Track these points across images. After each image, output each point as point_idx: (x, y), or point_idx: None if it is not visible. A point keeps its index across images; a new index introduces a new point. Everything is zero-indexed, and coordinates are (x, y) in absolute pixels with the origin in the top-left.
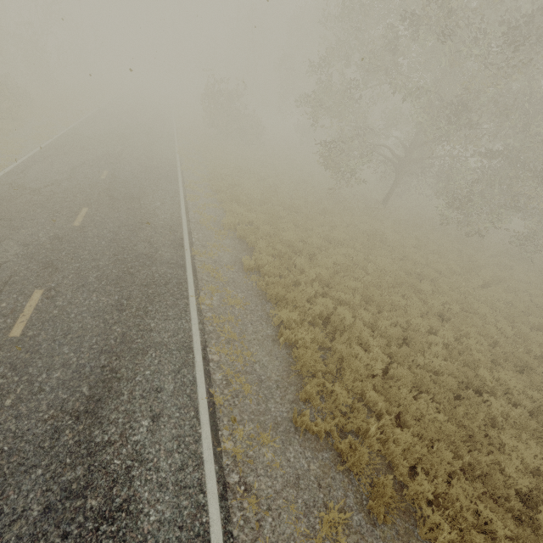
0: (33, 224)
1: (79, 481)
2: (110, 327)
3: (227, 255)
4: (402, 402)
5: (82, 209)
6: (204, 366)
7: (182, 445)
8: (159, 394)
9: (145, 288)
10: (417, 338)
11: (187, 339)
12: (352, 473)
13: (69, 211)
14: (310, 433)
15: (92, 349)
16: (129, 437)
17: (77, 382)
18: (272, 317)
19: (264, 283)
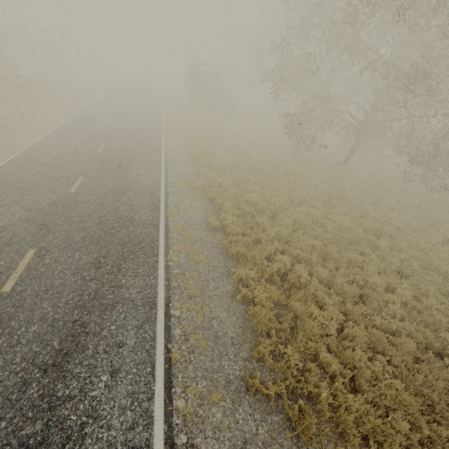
0: (38, 192)
1: (36, 436)
2: (86, 284)
3: (197, 215)
4: (356, 365)
5: (79, 177)
6: (165, 321)
7: (136, 402)
8: (120, 349)
9: (121, 246)
10: (373, 296)
11: (153, 295)
12: (301, 439)
13: (68, 180)
14: (261, 393)
15: (68, 304)
16: (88, 392)
17: (50, 335)
18: (233, 274)
19: (227, 241)
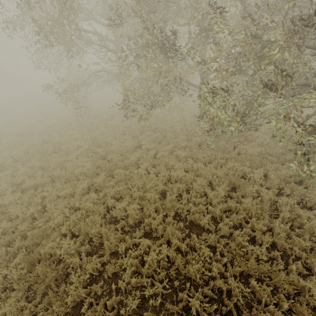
0: None
1: None
2: None
3: None
4: None
5: None
6: None
7: None
8: None
9: None
10: None
11: None
12: None
13: None
14: None
15: None
16: None
17: None
18: None
19: None
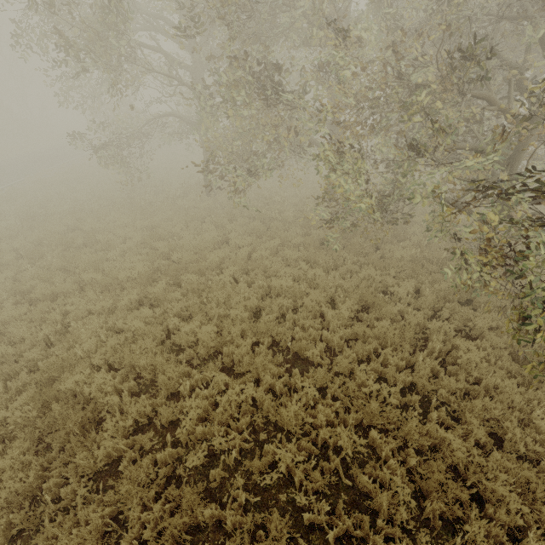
0: None
1: None
2: None
3: None
4: None
5: None
6: None
7: None
8: None
9: None
10: None
11: None
12: None
13: None
14: None
15: None
16: None
17: None
18: None
19: None
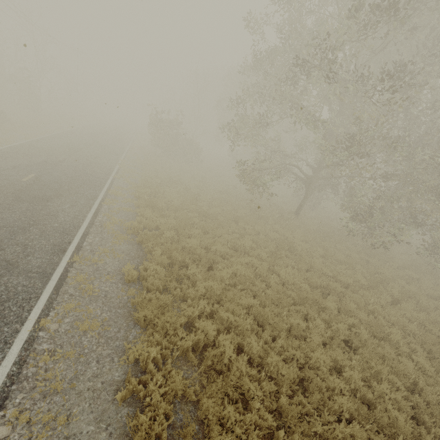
0: None
1: None
2: None
3: (115, 262)
4: None
5: None
6: None
7: None
8: None
9: None
10: (316, 382)
11: None
12: None
13: None
14: None
15: None
16: None
17: None
18: (132, 349)
19: (140, 299)
